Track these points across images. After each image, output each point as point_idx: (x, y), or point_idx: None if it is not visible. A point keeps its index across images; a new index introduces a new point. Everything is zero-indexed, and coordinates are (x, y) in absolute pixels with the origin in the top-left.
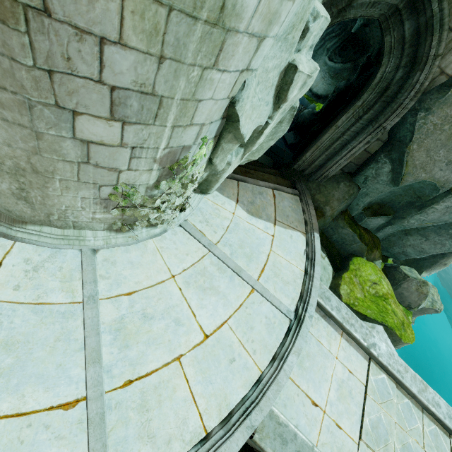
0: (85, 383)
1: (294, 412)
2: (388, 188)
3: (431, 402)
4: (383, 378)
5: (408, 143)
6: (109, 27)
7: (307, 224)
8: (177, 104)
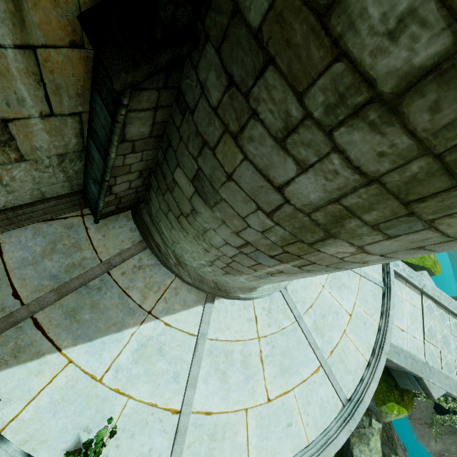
0: (318, 359)
1: (395, 338)
2: None
3: (454, 308)
4: (429, 303)
5: None
6: None
7: None
8: None
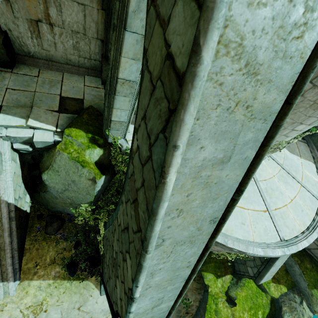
0: (265, 206)
1: None
2: None
3: None
4: None
5: None
6: None
7: (314, 158)
8: None
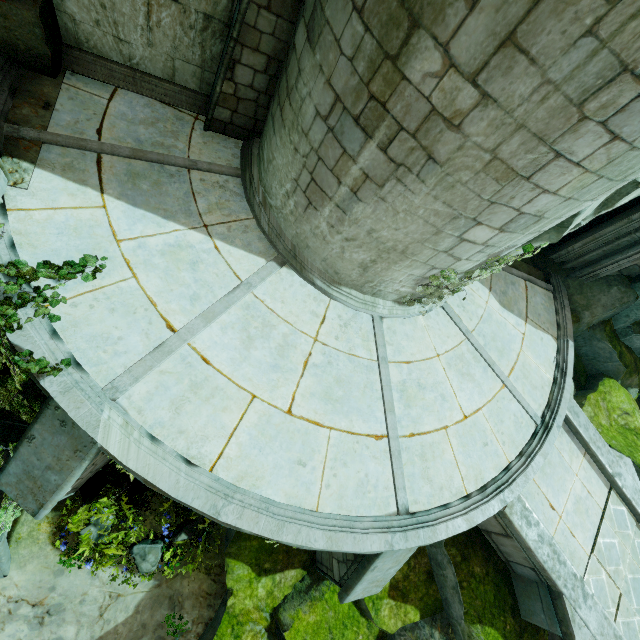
0: (386, 425)
1: (534, 507)
2: None
3: None
4: (623, 510)
5: None
6: (556, 186)
7: (560, 328)
8: (547, 221)
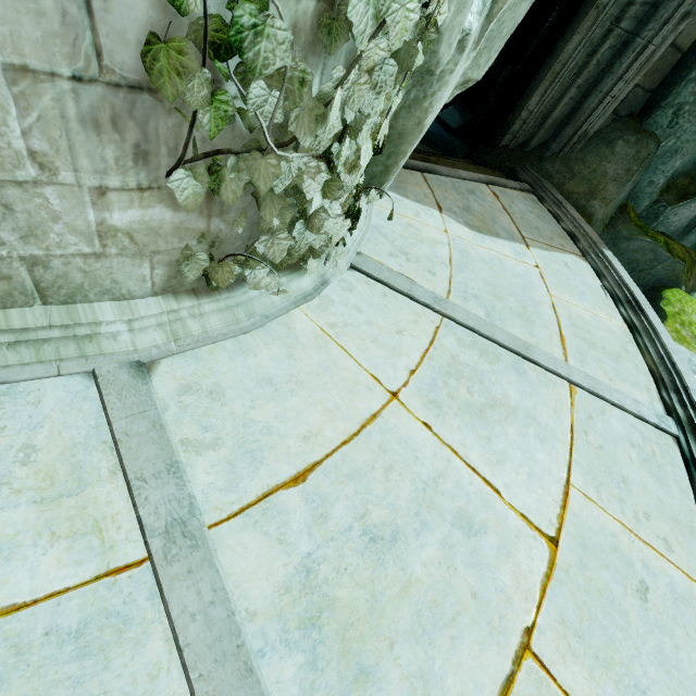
0: None
1: None
2: None
3: None
4: None
5: None
6: None
7: (577, 237)
8: None
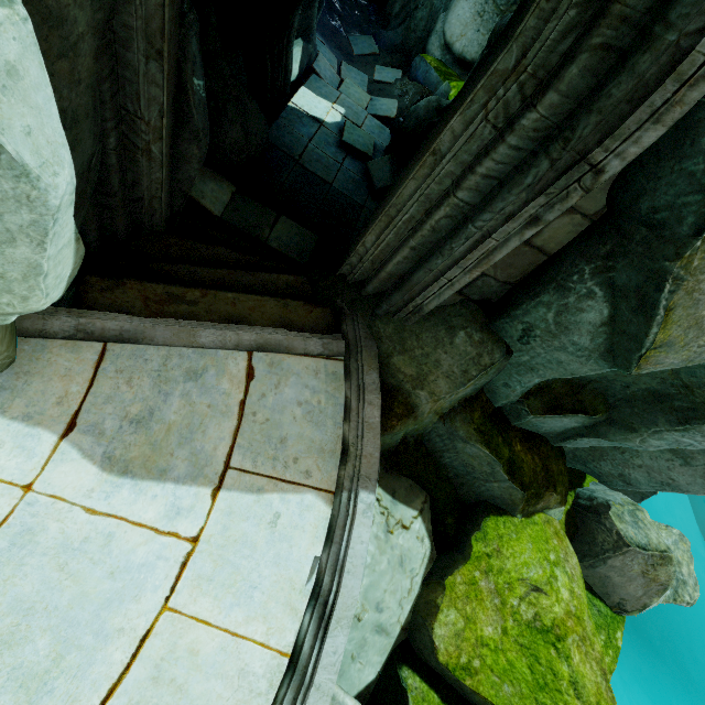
0: None
1: None
2: (592, 366)
3: None
4: None
5: (687, 238)
6: None
7: (347, 458)
8: None
